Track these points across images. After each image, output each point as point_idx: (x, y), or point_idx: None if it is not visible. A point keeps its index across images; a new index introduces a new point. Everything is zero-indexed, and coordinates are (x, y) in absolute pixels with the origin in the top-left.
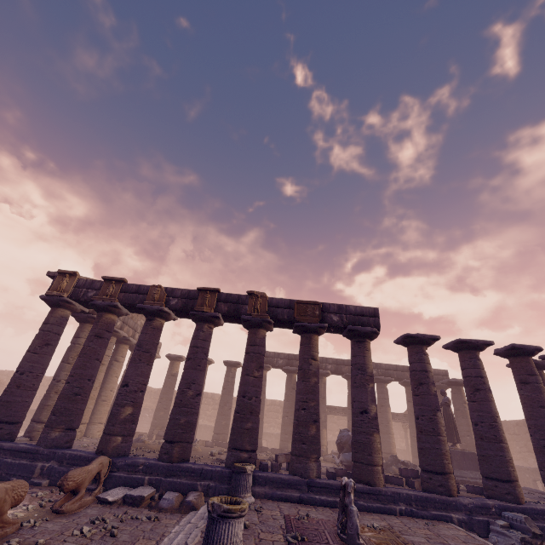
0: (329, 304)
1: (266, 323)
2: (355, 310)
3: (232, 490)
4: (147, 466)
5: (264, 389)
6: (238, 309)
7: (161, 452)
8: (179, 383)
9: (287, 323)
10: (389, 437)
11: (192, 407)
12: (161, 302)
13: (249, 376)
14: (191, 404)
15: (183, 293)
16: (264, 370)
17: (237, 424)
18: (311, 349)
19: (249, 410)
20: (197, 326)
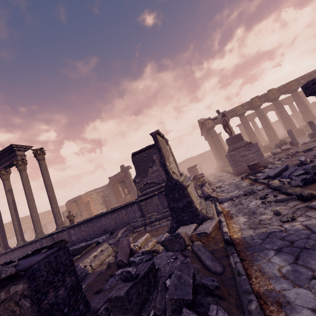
0: (298, 78)
1: (279, 96)
2: (308, 74)
3: (302, 134)
4: (272, 144)
5: (257, 125)
6: (267, 98)
7: (272, 140)
8: (262, 126)
9: (285, 92)
10: (315, 114)
11: (272, 128)
12: (242, 110)
13: (283, 112)
14: (271, 128)
15: (246, 103)
16: (253, 120)
17: (288, 125)
18: (298, 95)
19: (289, 120)
20: (256, 110)
